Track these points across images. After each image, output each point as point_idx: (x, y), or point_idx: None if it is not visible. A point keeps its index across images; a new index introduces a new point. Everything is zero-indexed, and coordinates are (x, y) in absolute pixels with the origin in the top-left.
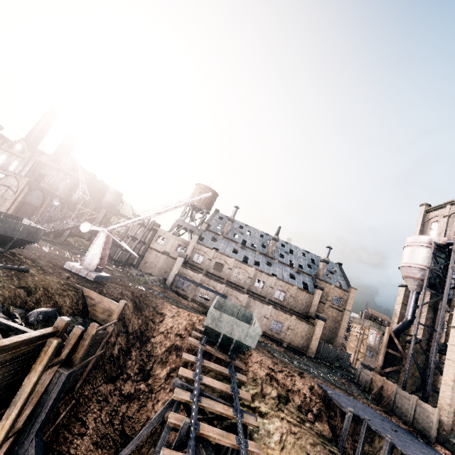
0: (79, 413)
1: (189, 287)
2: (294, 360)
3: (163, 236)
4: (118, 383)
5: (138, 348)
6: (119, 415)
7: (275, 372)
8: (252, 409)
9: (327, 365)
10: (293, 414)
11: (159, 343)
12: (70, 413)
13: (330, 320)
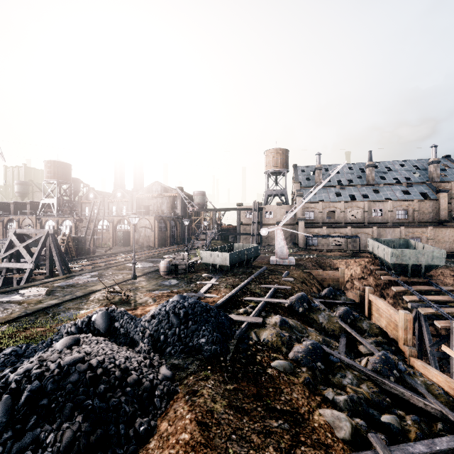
0: None
1: (319, 242)
2: None
3: (269, 211)
4: None
5: None
6: None
7: None
8: None
9: None
10: None
11: (350, 288)
12: None
13: None
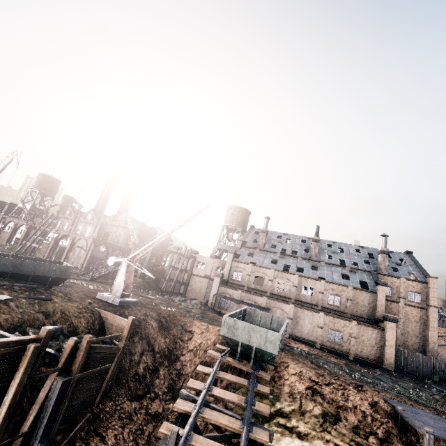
0: (99, 428)
1: (231, 306)
2: (356, 373)
3: (202, 261)
4: (144, 402)
5: (167, 366)
6: (145, 434)
7: (319, 385)
8: (288, 430)
9: (417, 379)
10: (345, 436)
11: (189, 360)
12: (89, 427)
13: (412, 323)
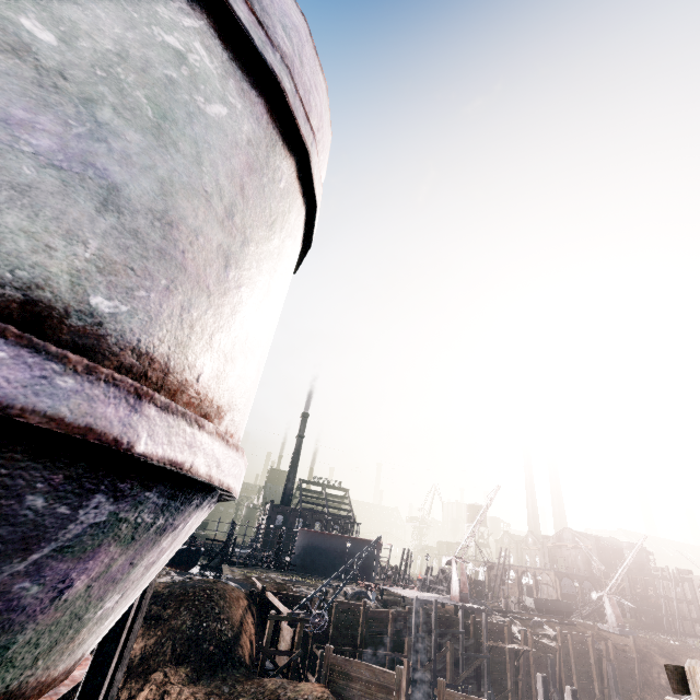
0: None
1: None
2: None
3: None
4: None
5: None
6: None
7: None
8: None
9: None
10: None
11: None
12: None
13: None
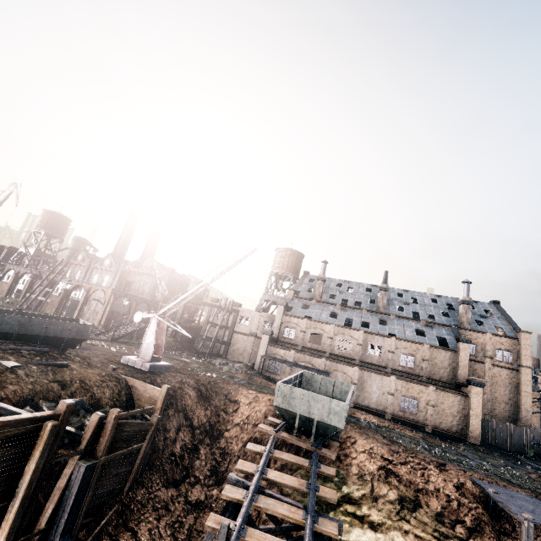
0: (129, 521)
1: (282, 369)
2: (436, 449)
3: (246, 315)
4: (183, 488)
5: (209, 444)
6: (185, 528)
7: (394, 465)
8: (358, 519)
9: (508, 455)
10: (427, 525)
11: (235, 437)
12: (117, 520)
13: (500, 387)
